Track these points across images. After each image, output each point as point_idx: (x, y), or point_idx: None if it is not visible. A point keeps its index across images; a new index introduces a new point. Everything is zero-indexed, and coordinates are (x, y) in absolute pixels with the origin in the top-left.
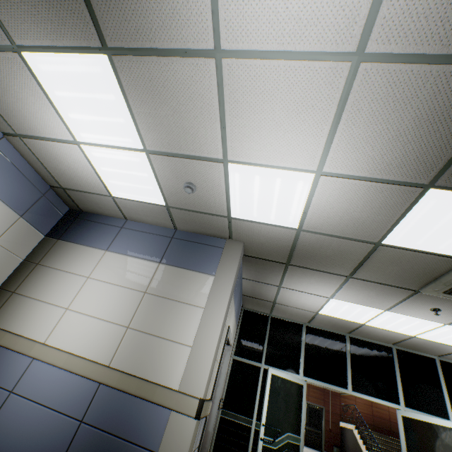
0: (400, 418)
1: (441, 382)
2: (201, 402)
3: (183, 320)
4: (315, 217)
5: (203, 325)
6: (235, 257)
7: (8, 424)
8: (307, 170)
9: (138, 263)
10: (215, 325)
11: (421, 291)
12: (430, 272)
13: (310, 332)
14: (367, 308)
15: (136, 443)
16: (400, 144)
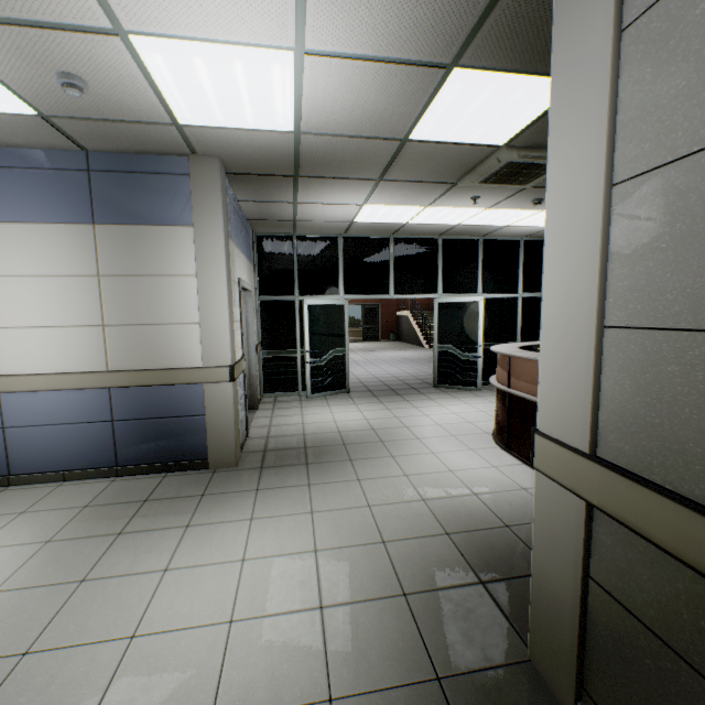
0: (436, 305)
1: (479, 262)
2: (232, 368)
3: (174, 298)
4: (315, 116)
5: (203, 298)
6: (214, 189)
7: (30, 450)
8: (281, 46)
9: (55, 232)
10: (219, 294)
11: (459, 184)
12: (466, 163)
13: (348, 244)
14: (407, 209)
15: (182, 416)
16: (408, 7)
